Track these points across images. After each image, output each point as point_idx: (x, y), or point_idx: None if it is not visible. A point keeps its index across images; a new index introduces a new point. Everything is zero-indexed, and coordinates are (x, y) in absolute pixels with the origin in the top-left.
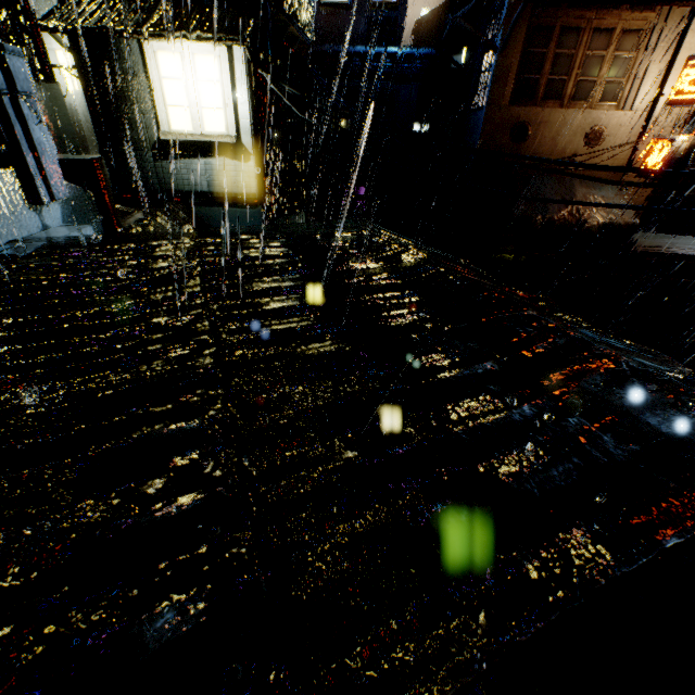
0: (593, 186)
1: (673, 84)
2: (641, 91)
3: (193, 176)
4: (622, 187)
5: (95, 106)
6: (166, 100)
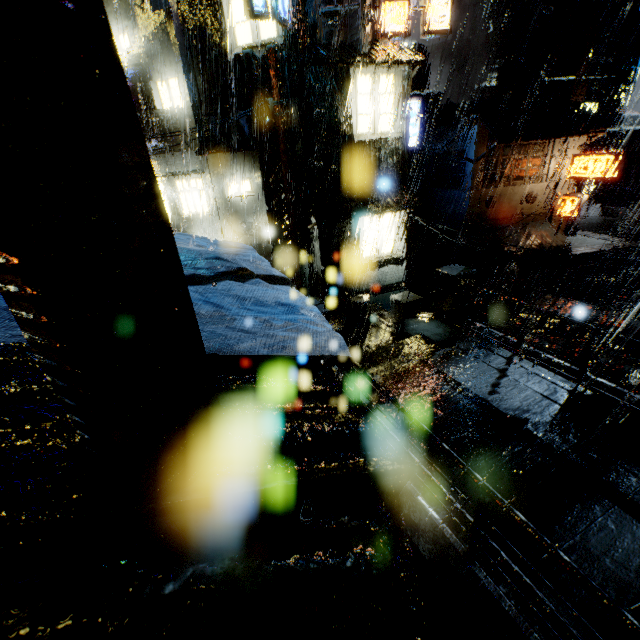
0: (535, 225)
1: (566, 167)
2: (549, 172)
3: (372, 279)
4: (551, 222)
5: (324, 254)
6: (364, 241)
